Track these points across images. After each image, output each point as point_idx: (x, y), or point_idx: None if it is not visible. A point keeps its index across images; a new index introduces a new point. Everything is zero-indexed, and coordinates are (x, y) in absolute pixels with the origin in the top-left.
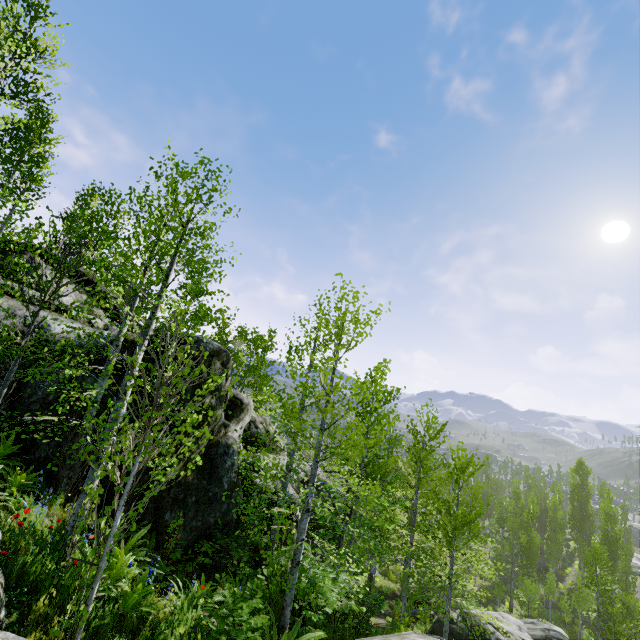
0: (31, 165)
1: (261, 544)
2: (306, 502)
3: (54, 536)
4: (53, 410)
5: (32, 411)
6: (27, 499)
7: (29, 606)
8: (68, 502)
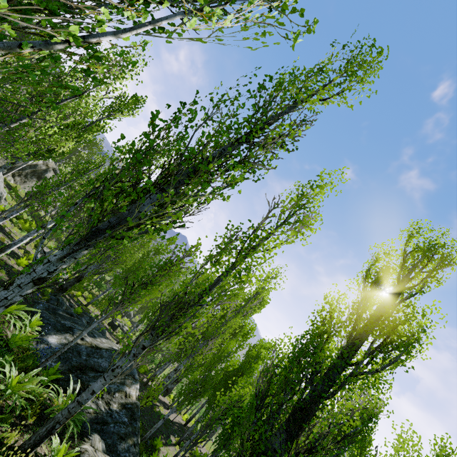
0: None
1: None
2: None
3: None
4: None
5: None
6: None
7: None
8: None
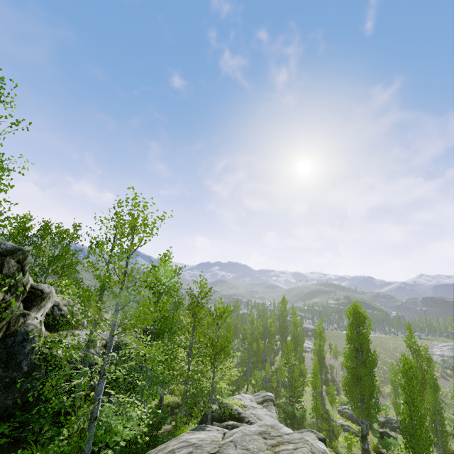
0: None
1: (64, 408)
2: (103, 369)
3: None
4: None
5: None
6: None
7: None
8: None
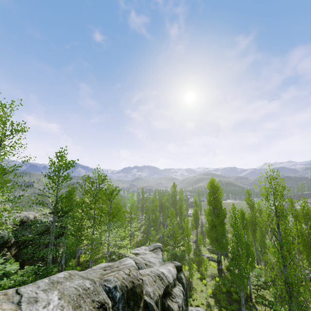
0: None
1: None
2: None
3: None
4: None
5: None
6: None
7: None
8: None
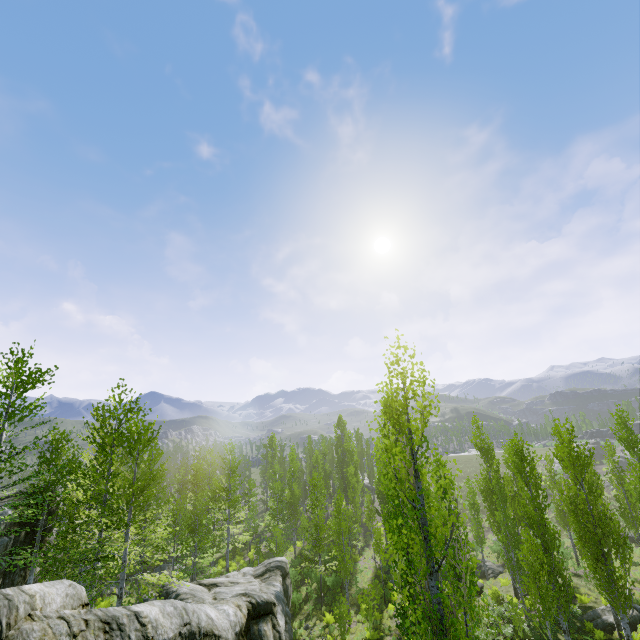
0: None
1: None
2: None
3: None
4: None
5: None
6: None
7: None
8: None
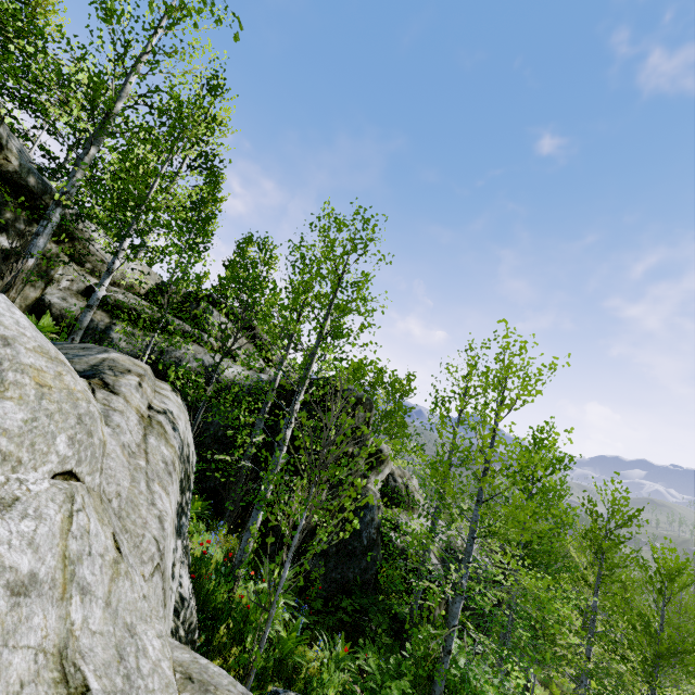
0: (205, 222)
1: (401, 614)
2: (459, 582)
3: (225, 566)
4: (221, 445)
5: (206, 445)
6: (201, 525)
7: (211, 631)
8: (229, 532)
